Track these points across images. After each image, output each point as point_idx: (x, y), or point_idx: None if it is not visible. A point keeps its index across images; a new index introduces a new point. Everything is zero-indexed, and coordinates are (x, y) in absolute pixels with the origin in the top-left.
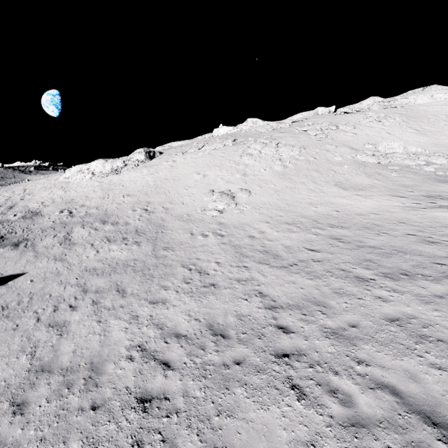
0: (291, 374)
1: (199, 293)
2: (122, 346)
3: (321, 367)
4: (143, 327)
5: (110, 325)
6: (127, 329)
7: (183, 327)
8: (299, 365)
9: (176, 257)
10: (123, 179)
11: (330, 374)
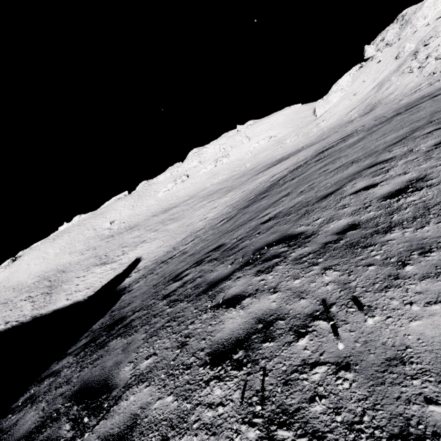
0: None
1: None
2: None
3: None
4: None
5: None
6: None
7: None
8: None
9: None
10: None
11: None
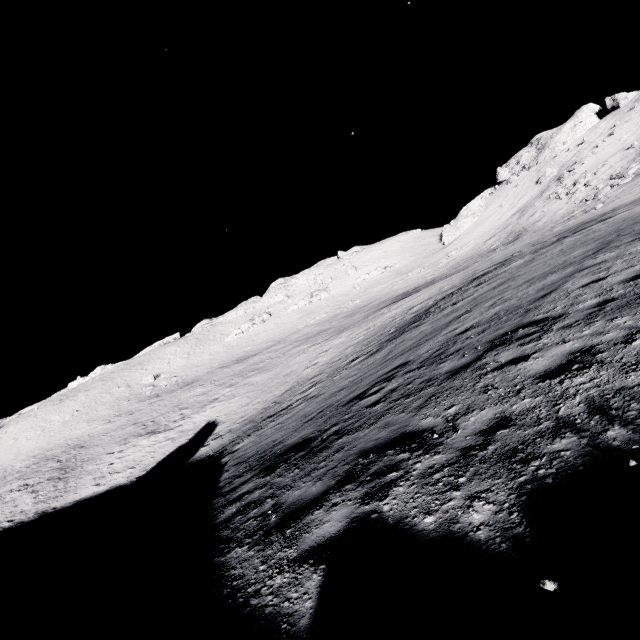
0: None
1: None
2: None
3: None
4: None
5: None
6: None
7: None
8: None
9: None
10: None
11: None
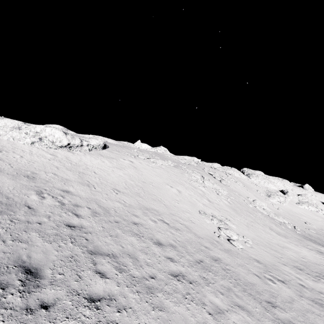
0: None
1: None
2: None
3: None
4: None
5: None
6: None
7: None
8: None
9: None
10: (86, 162)
11: None
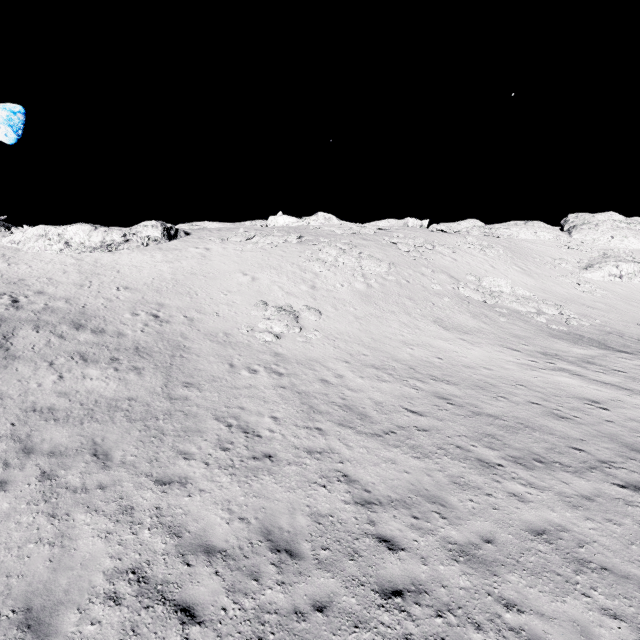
0: (410, 631)
1: (246, 470)
2: (99, 571)
3: (454, 615)
4: (143, 532)
5: (75, 525)
6: (109, 534)
7: (219, 534)
8: (420, 611)
9: (205, 402)
10: (120, 261)
11: (469, 630)
